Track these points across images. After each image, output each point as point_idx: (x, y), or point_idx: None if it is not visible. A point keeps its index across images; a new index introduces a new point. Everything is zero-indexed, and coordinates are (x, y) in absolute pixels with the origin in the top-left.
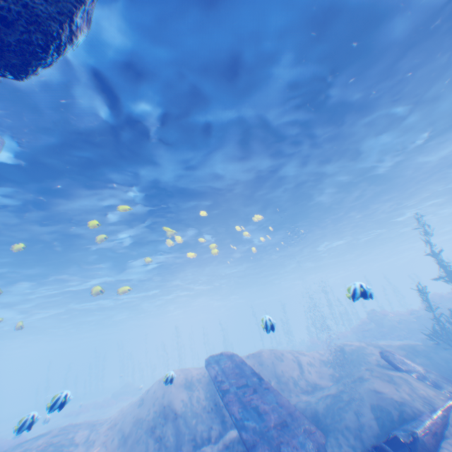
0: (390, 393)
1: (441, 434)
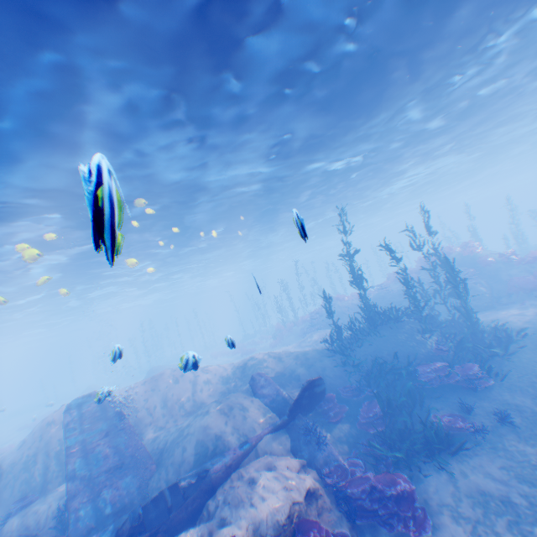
0: (219, 428)
1: (239, 464)
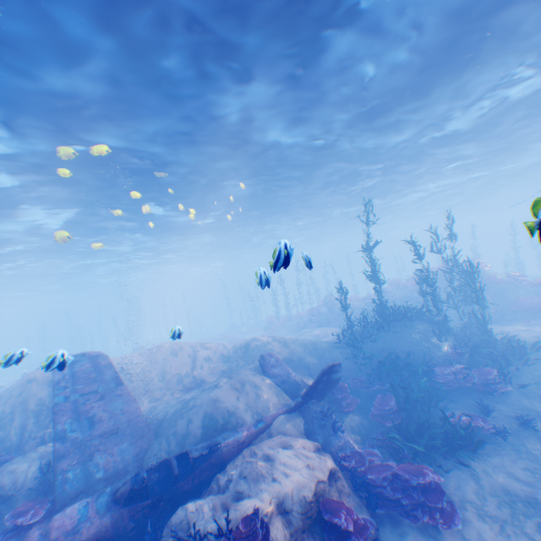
0: (229, 401)
1: (250, 441)
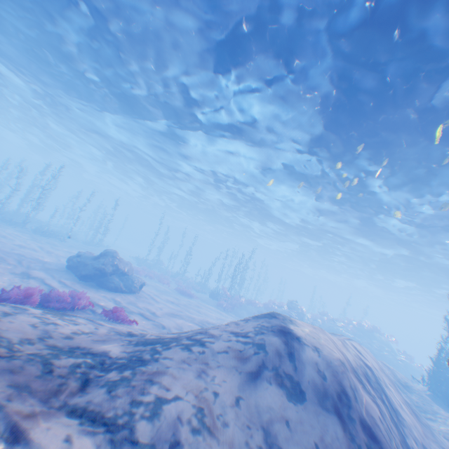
0: None
1: None
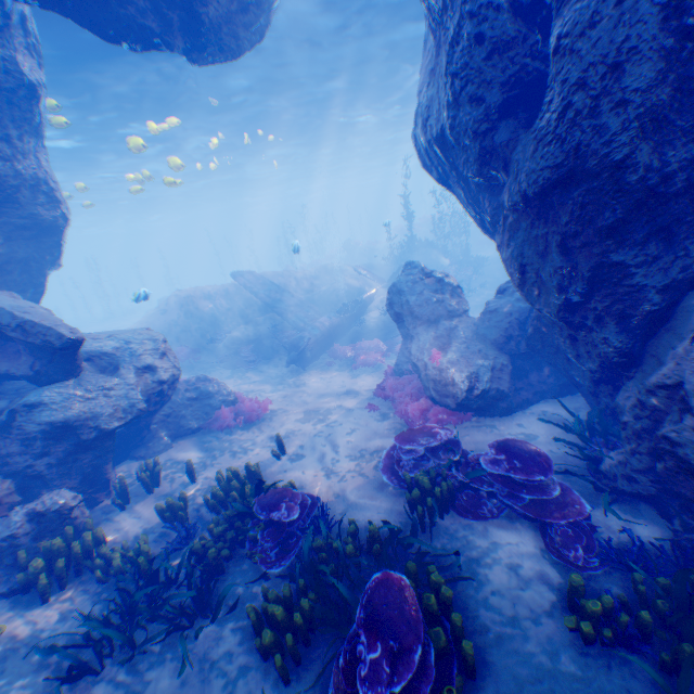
0: (356, 286)
1: (374, 300)
